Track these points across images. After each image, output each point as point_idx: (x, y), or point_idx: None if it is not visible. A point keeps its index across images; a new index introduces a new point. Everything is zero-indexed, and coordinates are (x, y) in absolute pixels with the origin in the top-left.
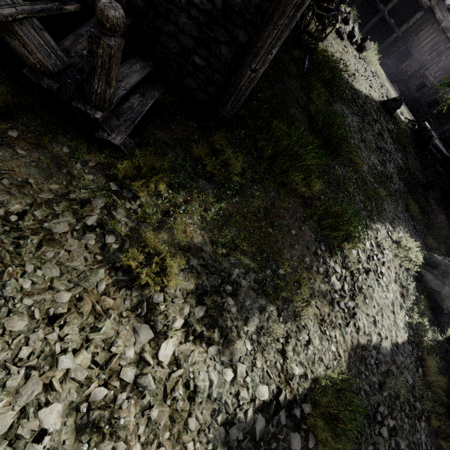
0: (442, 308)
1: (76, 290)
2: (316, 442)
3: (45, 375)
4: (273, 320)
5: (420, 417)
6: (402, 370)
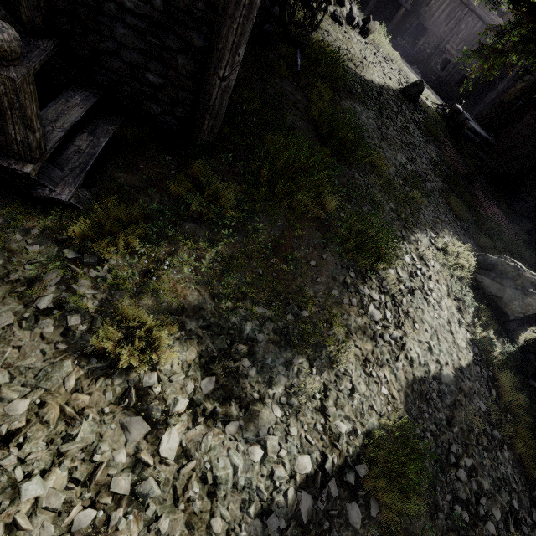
0: (507, 314)
1: (35, 395)
2: (379, 508)
3: (6, 513)
4: (305, 373)
5: (502, 446)
6: (472, 397)
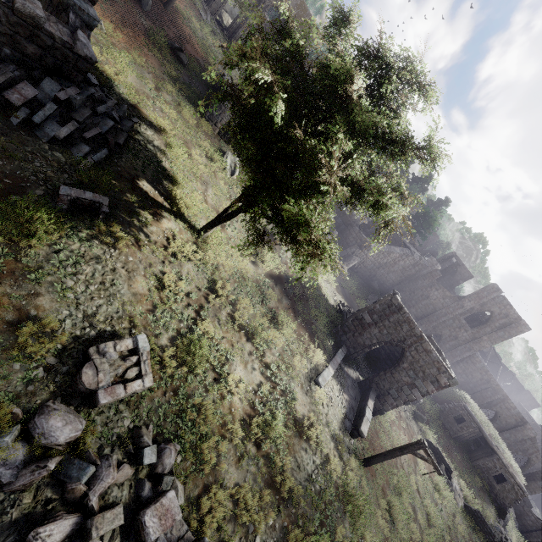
0: None
1: None
2: None
3: None
4: None
5: None
6: None
